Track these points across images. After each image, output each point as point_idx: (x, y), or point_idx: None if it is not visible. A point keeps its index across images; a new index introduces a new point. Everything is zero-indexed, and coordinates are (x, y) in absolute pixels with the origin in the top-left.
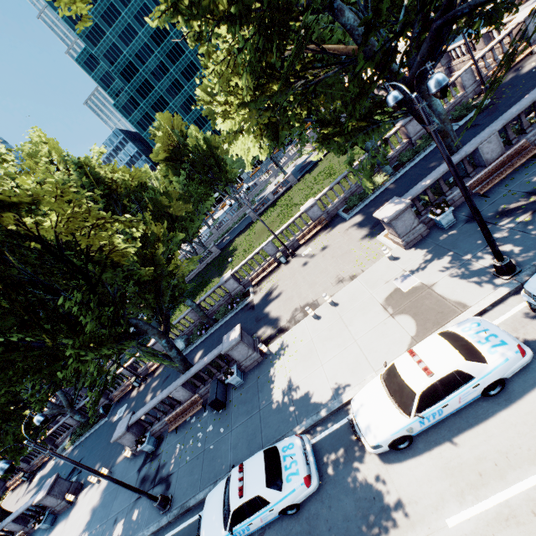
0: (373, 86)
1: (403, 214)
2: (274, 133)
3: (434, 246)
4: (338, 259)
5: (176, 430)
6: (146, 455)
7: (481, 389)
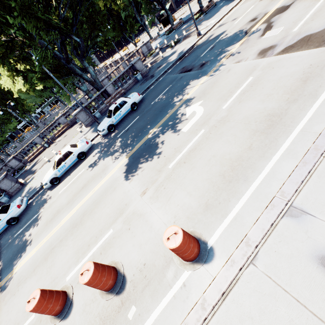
0: (10, 56)
1: (81, 113)
2: (23, 76)
3: (93, 125)
4: (68, 138)
5: None
6: None
7: (76, 156)
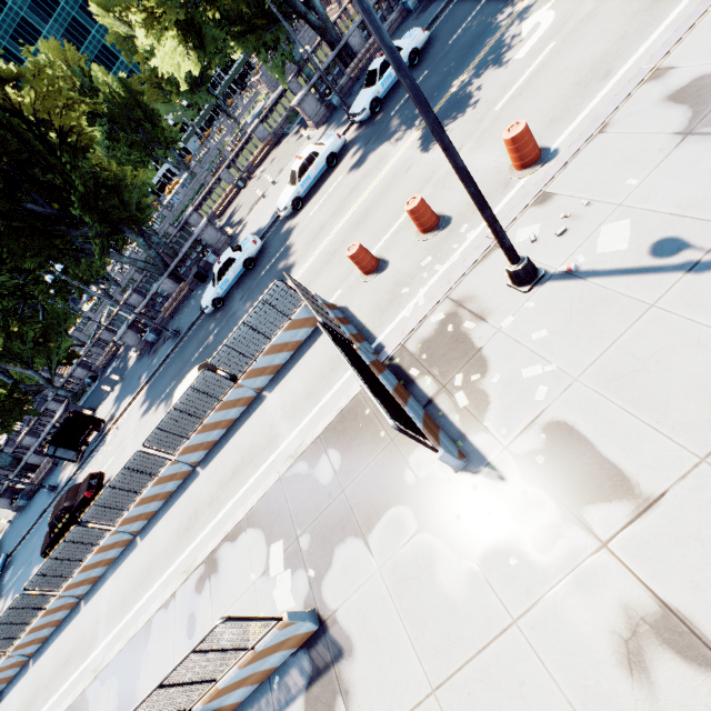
0: None
1: (308, 99)
2: (199, 41)
3: (330, 120)
4: (281, 160)
5: (172, 317)
6: (151, 346)
7: (324, 160)
